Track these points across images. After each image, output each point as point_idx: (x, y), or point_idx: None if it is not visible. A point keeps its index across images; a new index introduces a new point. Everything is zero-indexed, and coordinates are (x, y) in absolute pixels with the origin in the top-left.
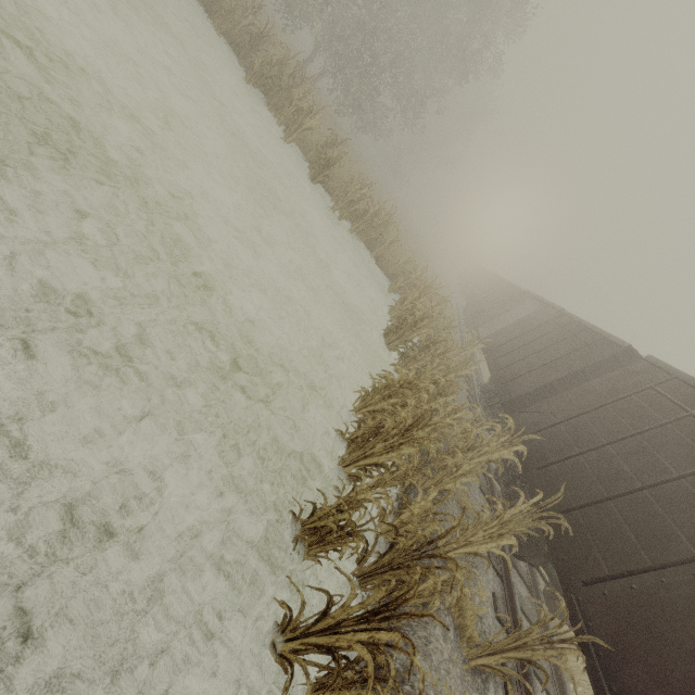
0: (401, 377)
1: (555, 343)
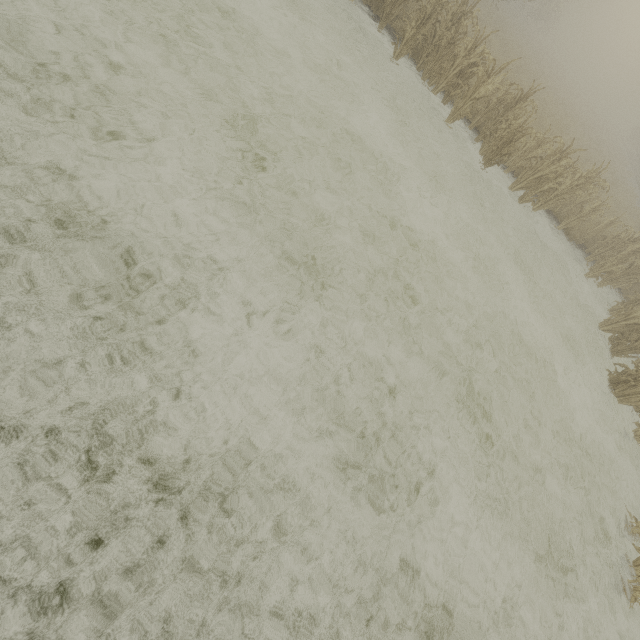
0: None
1: None
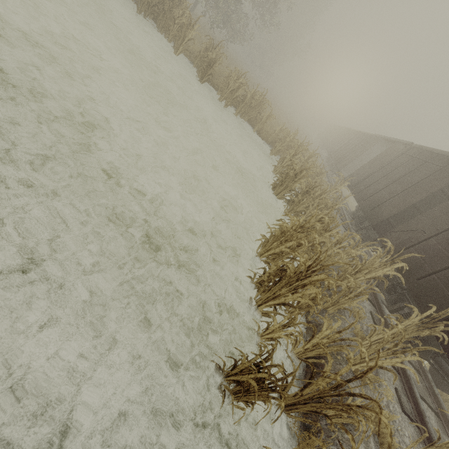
0: (293, 223)
1: (410, 171)
